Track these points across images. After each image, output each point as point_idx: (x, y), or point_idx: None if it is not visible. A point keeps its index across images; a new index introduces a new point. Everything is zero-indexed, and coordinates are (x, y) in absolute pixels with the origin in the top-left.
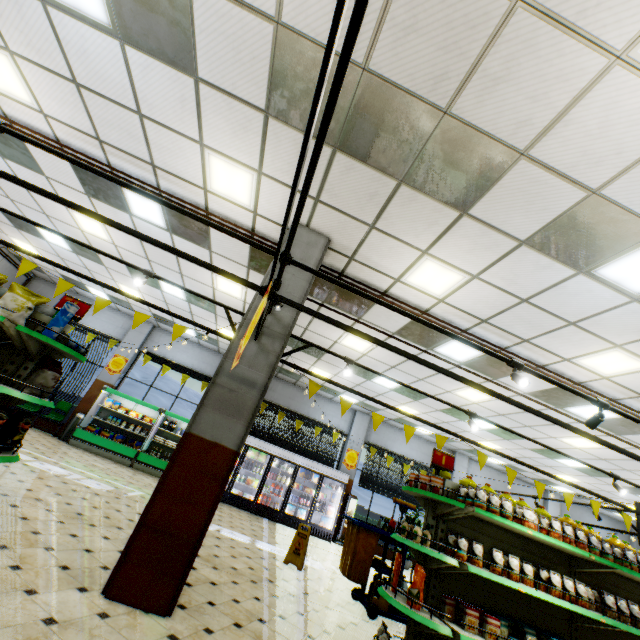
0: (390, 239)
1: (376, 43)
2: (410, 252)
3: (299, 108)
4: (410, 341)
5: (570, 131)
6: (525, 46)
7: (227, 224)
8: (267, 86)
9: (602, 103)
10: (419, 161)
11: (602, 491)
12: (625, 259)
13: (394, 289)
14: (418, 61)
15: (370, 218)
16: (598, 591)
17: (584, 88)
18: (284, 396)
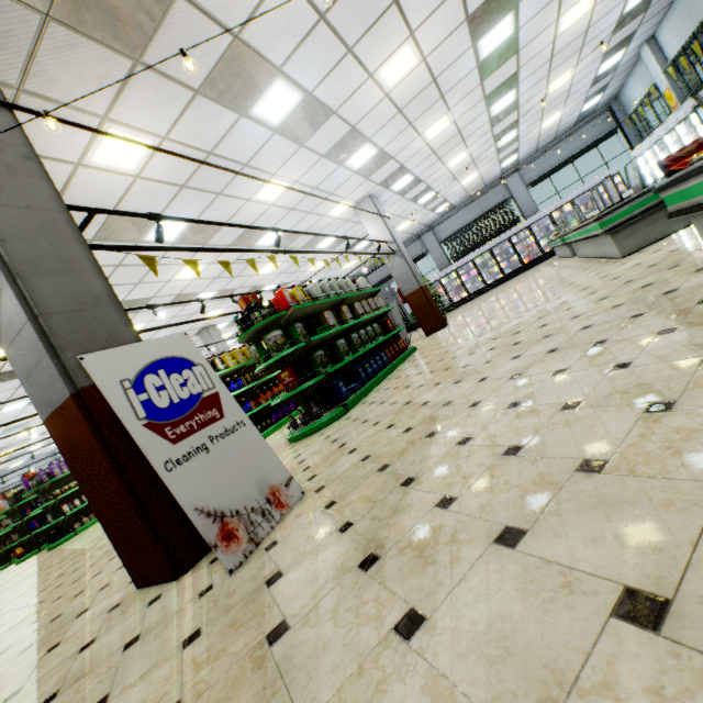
0: None
1: None
2: None
3: None
4: None
5: None
6: None
7: None
8: None
9: None
10: None
11: None
12: None
13: None
14: None
15: None
16: None
17: None
18: None
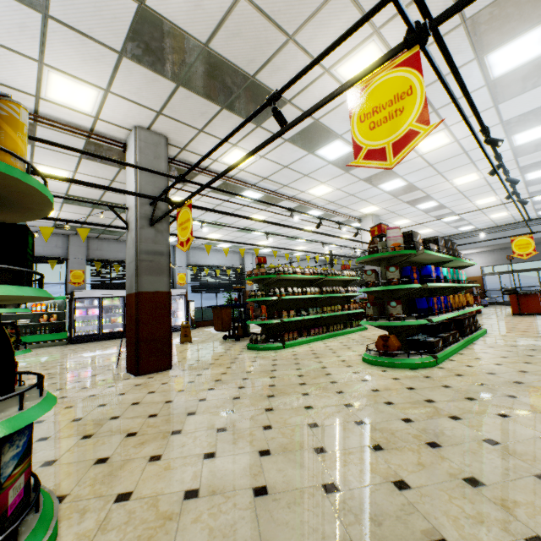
0: (213, 138)
1: (215, 36)
2: (225, 145)
3: (153, 57)
4: (220, 195)
5: (309, 95)
6: (292, 58)
7: (61, 125)
8: (125, 38)
9: (321, 86)
10: (236, 98)
11: (315, 249)
12: (327, 147)
13: (213, 166)
14: (240, 51)
15: (200, 126)
16: (320, 289)
17: (314, 79)
18: (112, 252)
